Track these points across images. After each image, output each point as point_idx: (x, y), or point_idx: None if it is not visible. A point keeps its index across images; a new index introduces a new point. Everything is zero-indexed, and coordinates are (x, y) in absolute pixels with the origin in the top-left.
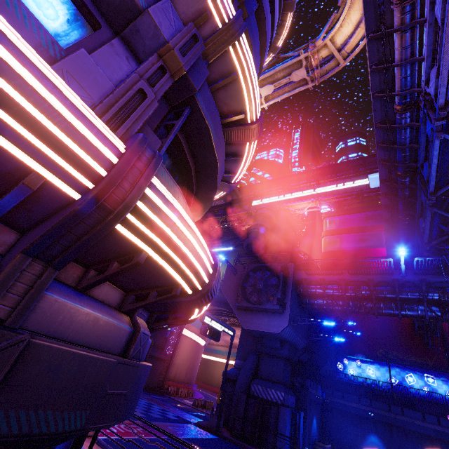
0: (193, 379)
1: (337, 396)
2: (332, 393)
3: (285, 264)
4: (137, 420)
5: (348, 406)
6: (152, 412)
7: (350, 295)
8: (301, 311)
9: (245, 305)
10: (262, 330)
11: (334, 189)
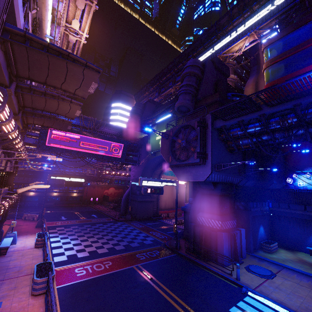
0: (181, 204)
1: (283, 207)
2: (279, 206)
3: (201, 118)
4: (113, 255)
5: (294, 214)
6: (134, 241)
7: (274, 128)
8: (230, 154)
9: (174, 164)
10: (192, 180)
11: (272, 9)
